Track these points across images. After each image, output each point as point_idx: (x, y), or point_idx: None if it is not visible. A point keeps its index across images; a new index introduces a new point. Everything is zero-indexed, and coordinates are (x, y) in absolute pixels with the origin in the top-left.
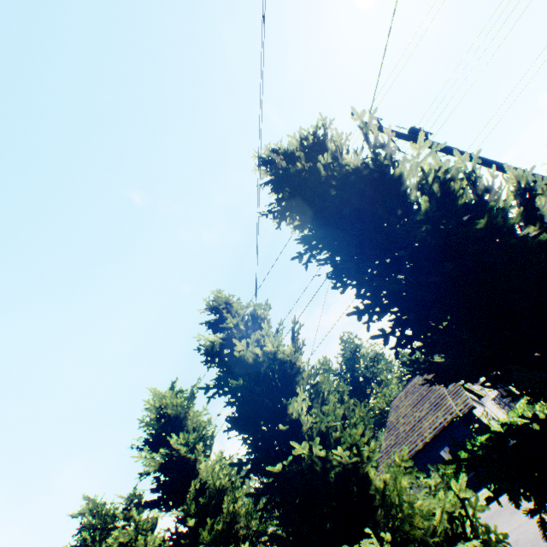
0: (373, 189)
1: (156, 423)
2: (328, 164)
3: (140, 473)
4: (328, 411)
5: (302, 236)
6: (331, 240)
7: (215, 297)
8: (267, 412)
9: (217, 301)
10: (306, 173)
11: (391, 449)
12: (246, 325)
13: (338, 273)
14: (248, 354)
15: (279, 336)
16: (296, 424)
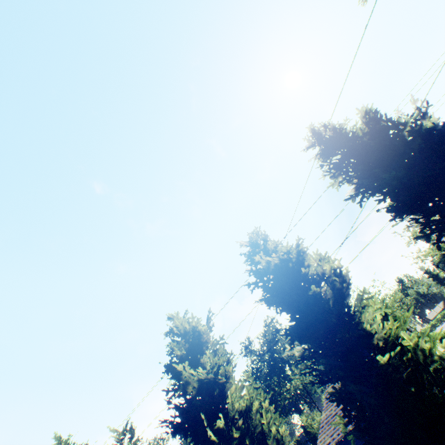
0: (442, 144)
1: (181, 345)
2: (416, 119)
3: (177, 388)
4: (406, 318)
5: (363, 181)
6: (398, 181)
7: (257, 232)
8: (334, 322)
9: (258, 236)
10: (376, 133)
11: (332, 420)
12: (297, 252)
13: (399, 208)
14: (317, 269)
15: (340, 258)
16: (361, 335)
